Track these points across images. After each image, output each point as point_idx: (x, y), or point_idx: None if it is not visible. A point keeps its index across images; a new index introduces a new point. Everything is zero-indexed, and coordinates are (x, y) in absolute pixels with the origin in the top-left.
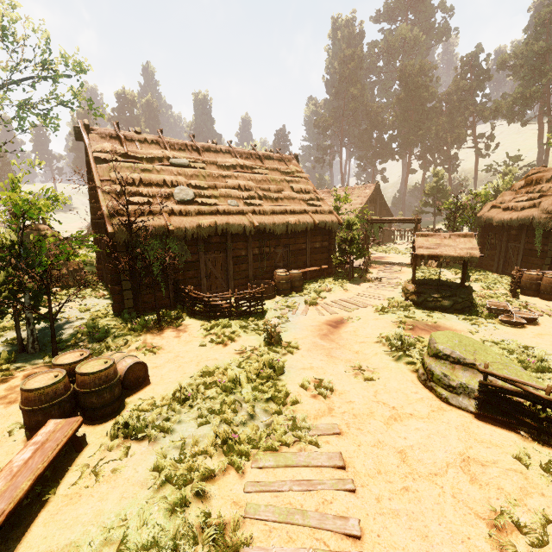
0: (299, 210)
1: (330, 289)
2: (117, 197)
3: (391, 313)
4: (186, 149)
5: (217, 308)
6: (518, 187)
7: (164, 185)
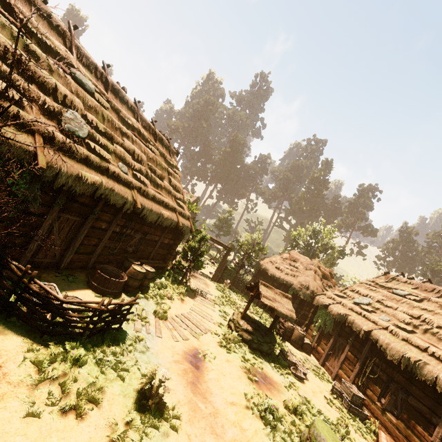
0: (172, 206)
1: (172, 296)
2: None
3: (234, 352)
4: (94, 72)
5: (68, 320)
6: (285, 257)
7: (50, 93)
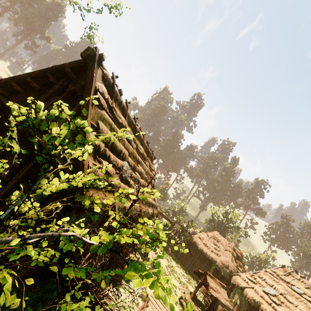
0: (152, 203)
1: None
2: (95, 153)
3: None
4: (131, 125)
5: None
6: (210, 236)
7: (118, 153)
